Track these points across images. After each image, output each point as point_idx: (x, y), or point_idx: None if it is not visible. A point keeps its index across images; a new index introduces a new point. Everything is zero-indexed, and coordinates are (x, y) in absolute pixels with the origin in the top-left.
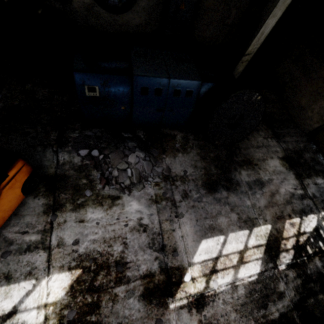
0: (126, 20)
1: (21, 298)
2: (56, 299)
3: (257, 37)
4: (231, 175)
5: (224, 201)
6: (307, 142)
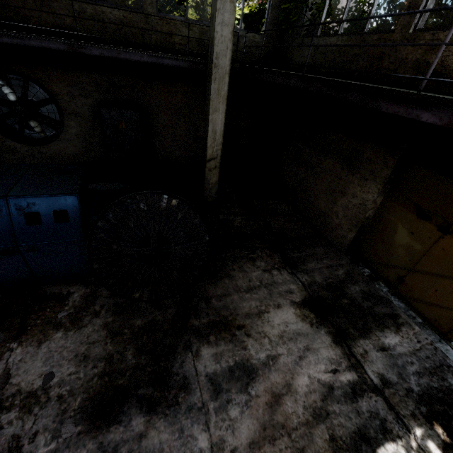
0: (56, 151)
1: None
2: None
3: (210, 137)
4: (172, 365)
5: (127, 452)
6: (351, 264)
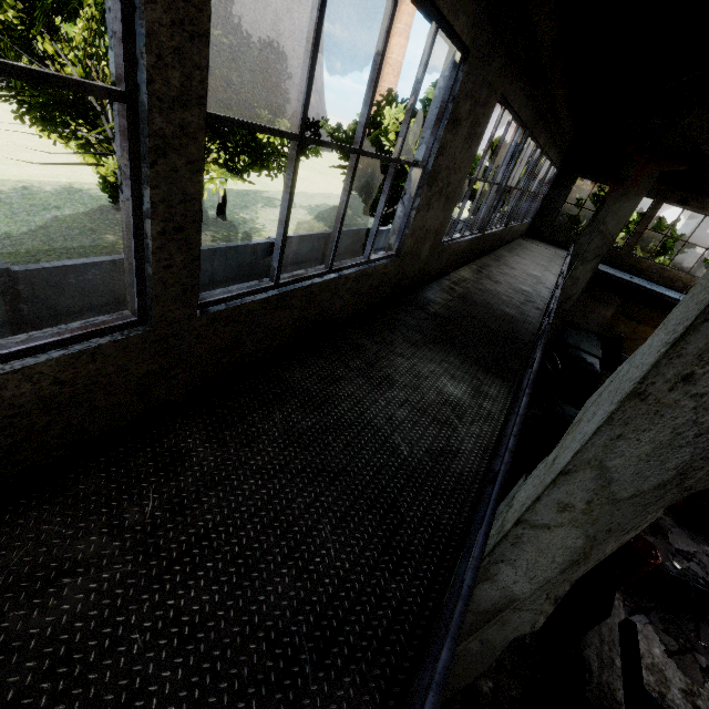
0: None
1: None
2: None
3: None
4: None
5: None
6: None
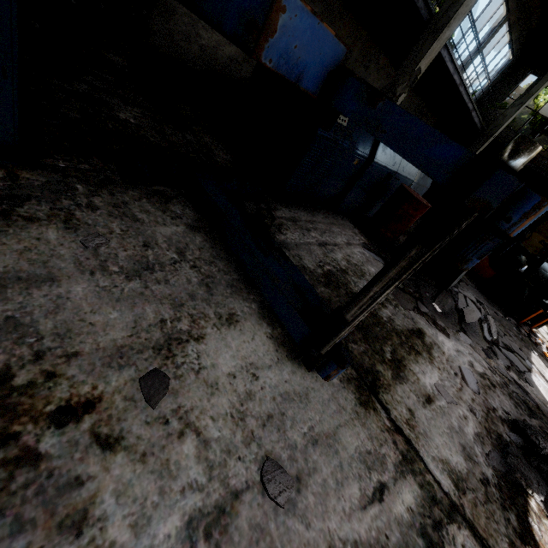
0: None
1: (541, 327)
2: (546, 327)
3: None
4: None
5: None
6: None
